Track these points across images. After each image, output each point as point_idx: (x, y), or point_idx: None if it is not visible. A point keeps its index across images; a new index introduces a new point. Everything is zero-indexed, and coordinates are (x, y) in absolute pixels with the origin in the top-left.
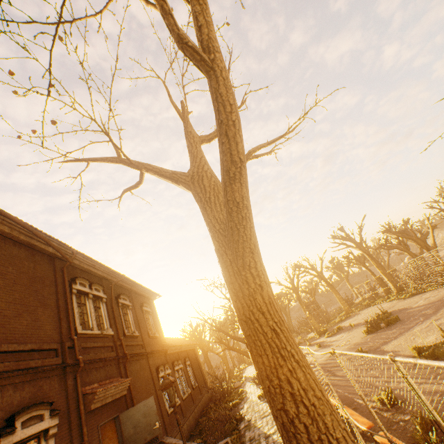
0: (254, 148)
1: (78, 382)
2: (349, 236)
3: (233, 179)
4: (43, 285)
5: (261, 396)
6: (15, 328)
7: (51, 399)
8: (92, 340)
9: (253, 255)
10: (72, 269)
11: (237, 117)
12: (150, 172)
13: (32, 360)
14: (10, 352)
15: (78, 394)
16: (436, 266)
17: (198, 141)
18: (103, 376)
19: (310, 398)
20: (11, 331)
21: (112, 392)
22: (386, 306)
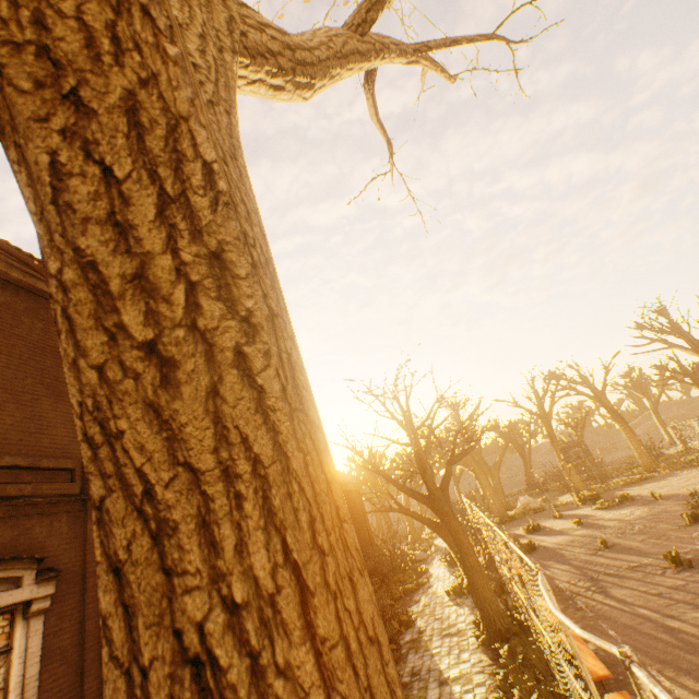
0: None
1: None
2: (676, 325)
3: None
4: (59, 361)
5: (452, 591)
6: None
7: (49, 551)
8: None
9: (88, 125)
10: None
11: None
12: None
13: (13, 484)
14: None
15: None
16: None
17: None
18: None
19: None
20: None
21: None
22: None
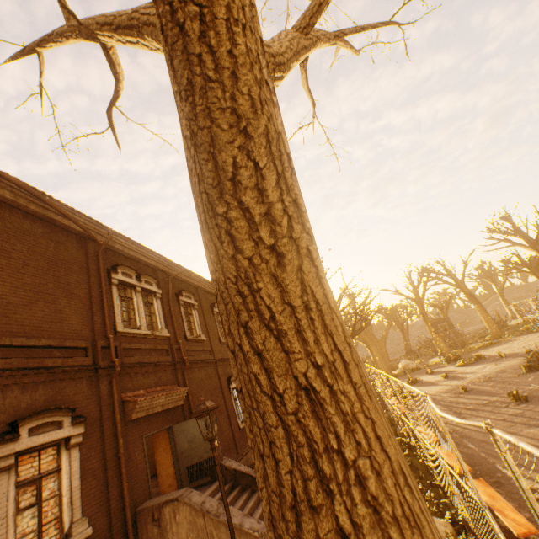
0: None
1: (113, 388)
2: (518, 228)
3: None
4: (68, 271)
5: None
6: (25, 319)
7: (77, 404)
8: (139, 341)
9: (249, 143)
10: (113, 255)
11: None
12: (105, 31)
13: (49, 358)
14: (16, 347)
15: (113, 401)
16: None
17: None
18: (152, 382)
19: None
20: (18, 323)
21: (161, 401)
22: None
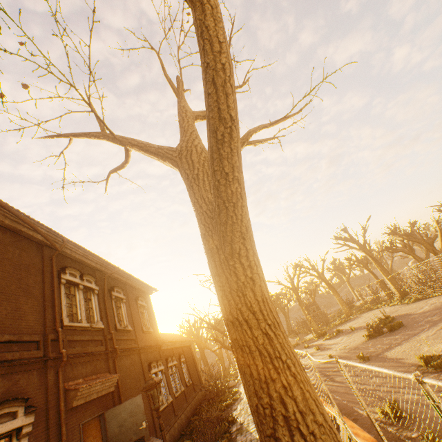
0: (255, 127)
1: (59, 377)
2: (352, 237)
3: (221, 142)
4: (28, 273)
5: None
6: None
7: (28, 394)
8: (80, 333)
9: (244, 241)
10: (63, 258)
11: (228, 60)
12: (135, 148)
13: (9, 352)
14: None
15: (59, 390)
16: None
17: (191, 116)
18: (89, 371)
19: (309, 424)
20: None
21: (97, 388)
22: (388, 310)
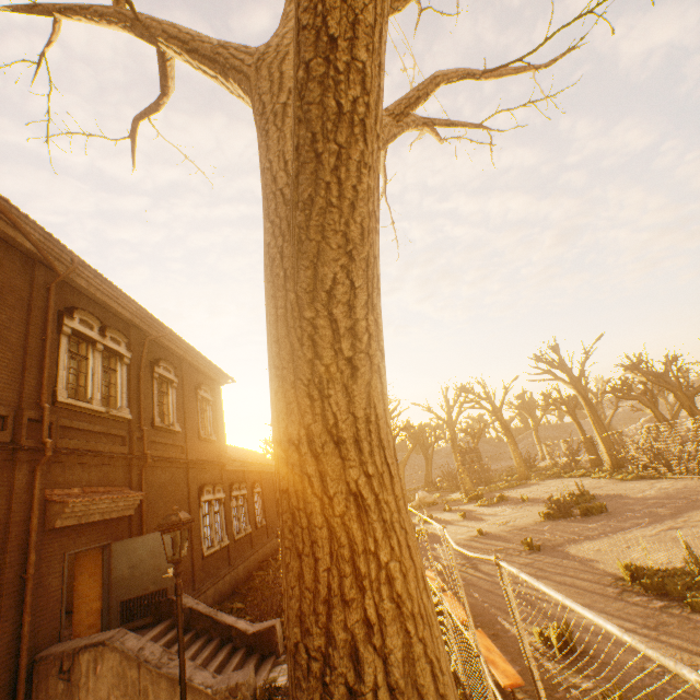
0: (450, 70)
1: (36, 480)
2: (564, 362)
3: None
4: None
5: None
6: None
7: None
8: (86, 419)
9: (351, 264)
10: (72, 293)
11: None
12: (173, 45)
13: None
14: None
15: (32, 498)
16: (696, 443)
17: None
18: (94, 479)
19: None
20: None
21: (102, 507)
22: (587, 483)
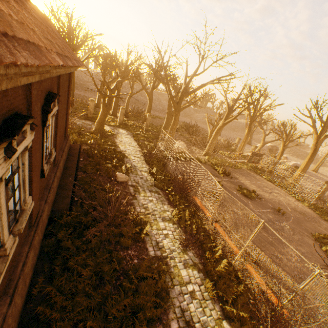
0: None
1: None
2: None
3: None
4: None
5: None
6: None
7: None
8: None
9: None
10: None
11: None
12: None
13: None
14: None
15: None
16: None
17: None
18: None
19: None
20: None
21: None
22: (298, 205)
